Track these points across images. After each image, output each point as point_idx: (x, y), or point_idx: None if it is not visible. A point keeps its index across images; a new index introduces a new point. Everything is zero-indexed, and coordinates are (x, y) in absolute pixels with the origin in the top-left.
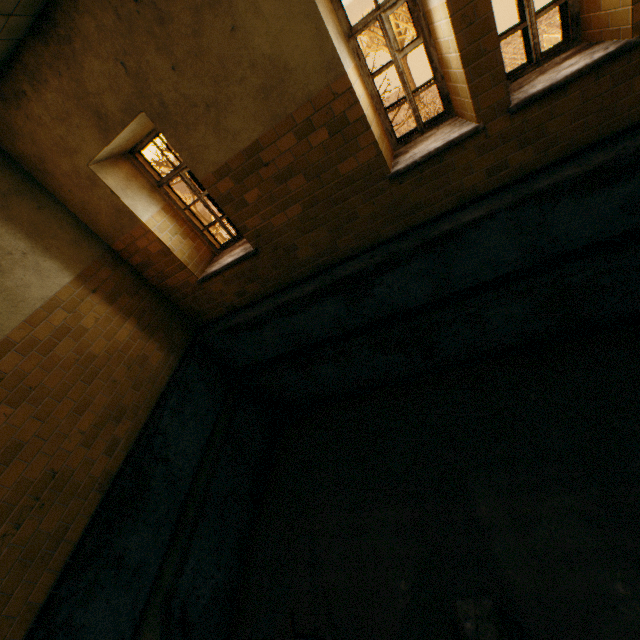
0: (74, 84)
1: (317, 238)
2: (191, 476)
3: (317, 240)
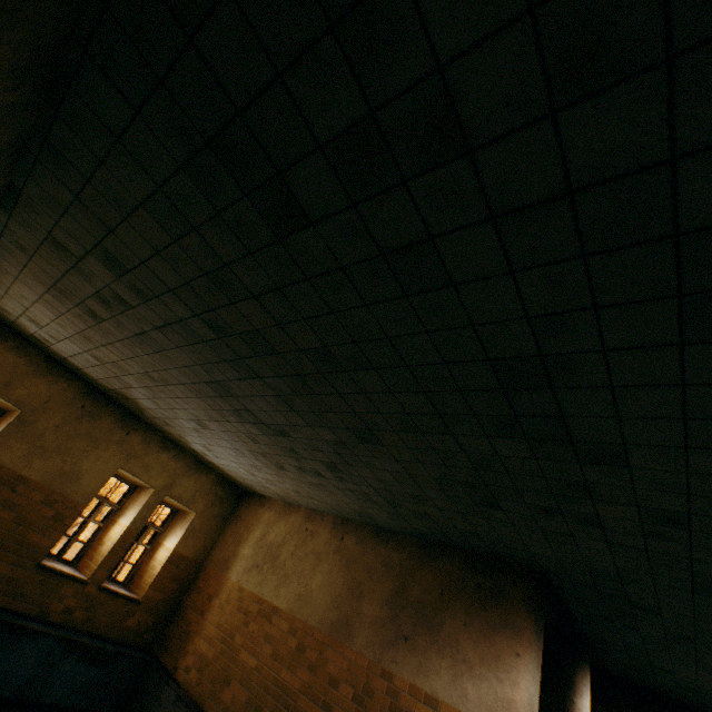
0: (27, 372)
1: None
2: None
3: None
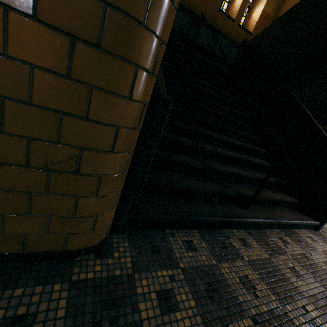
0: None
1: (196, 1)
2: None
3: (195, 1)
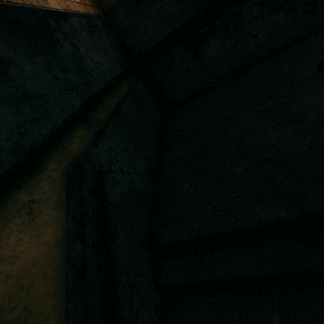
0: None
1: None
2: (102, 84)
3: None
